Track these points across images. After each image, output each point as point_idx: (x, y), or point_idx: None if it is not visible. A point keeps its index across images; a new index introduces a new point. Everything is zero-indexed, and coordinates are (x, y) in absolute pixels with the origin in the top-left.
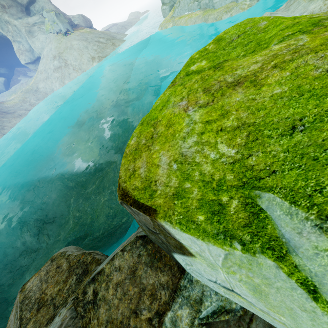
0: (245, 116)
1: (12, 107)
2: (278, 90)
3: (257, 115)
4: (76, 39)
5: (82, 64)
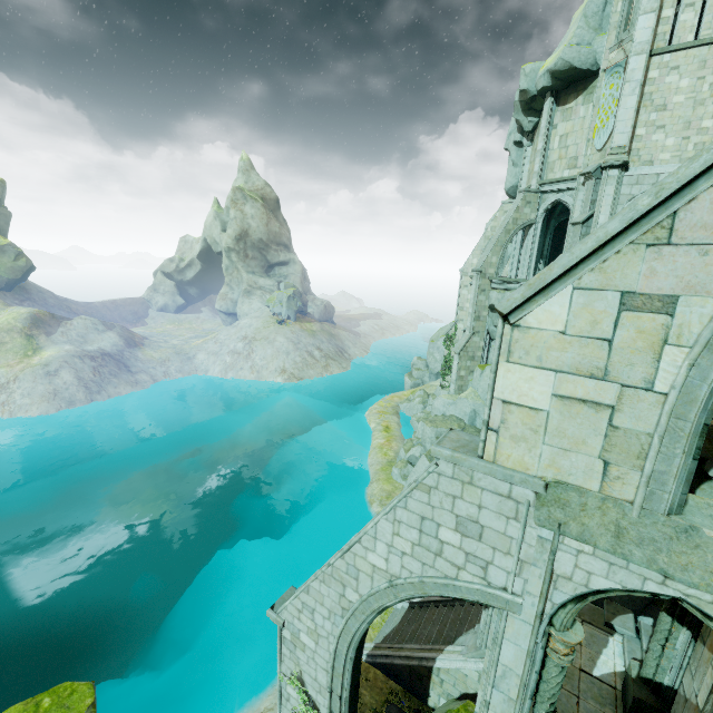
0: None
1: (143, 361)
2: None
3: None
4: (286, 336)
5: (265, 369)
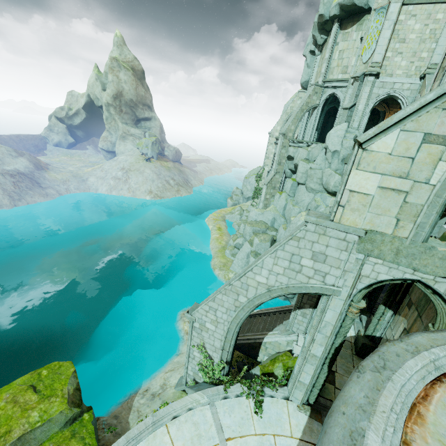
0: (3, 413)
1: (49, 180)
2: (10, 413)
3: (3, 415)
4: (151, 169)
5: (138, 190)
